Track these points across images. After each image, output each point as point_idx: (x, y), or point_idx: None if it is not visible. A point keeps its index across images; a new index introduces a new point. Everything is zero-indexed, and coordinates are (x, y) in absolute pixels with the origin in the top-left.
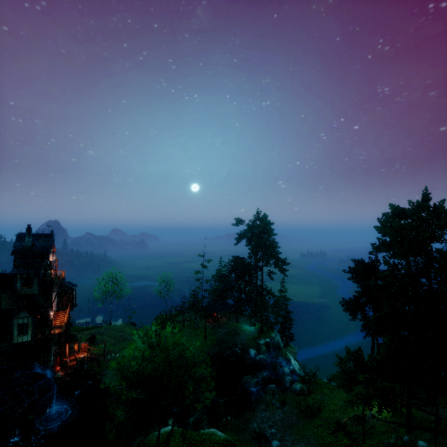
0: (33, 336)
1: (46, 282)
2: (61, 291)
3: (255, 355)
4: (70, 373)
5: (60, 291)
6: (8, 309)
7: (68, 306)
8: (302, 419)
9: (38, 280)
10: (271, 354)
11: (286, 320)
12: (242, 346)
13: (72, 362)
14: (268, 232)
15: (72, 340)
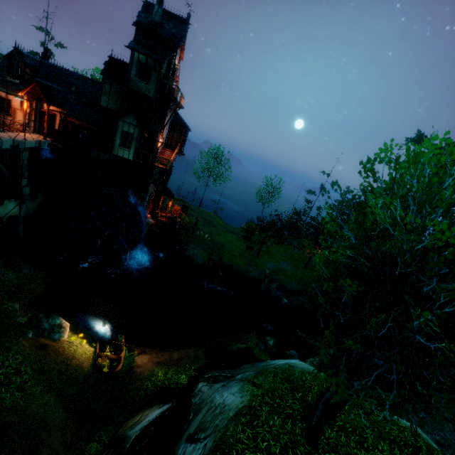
0: (135, 157)
1: (165, 89)
2: (174, 124)
3: None
4: (160, 226)
5: (172, 123)
6: (115, 112)
7: (175, 148)
8: None
9: (157, 76)
10: None
11: None
12: None
13: (162, 218)
14: None
15: (169, 194)
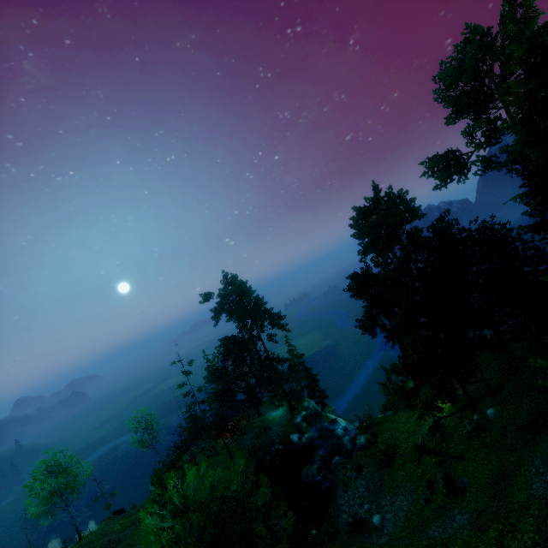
0: None
1: None
2: None
3: (300, 438)
4: None
5: None
6: None
7: None
8: (385, 470)
9: None
10: (314, 426)
11: (311, 380)
12: (280, 438)
13: None
14: (247, 293)
15: None
